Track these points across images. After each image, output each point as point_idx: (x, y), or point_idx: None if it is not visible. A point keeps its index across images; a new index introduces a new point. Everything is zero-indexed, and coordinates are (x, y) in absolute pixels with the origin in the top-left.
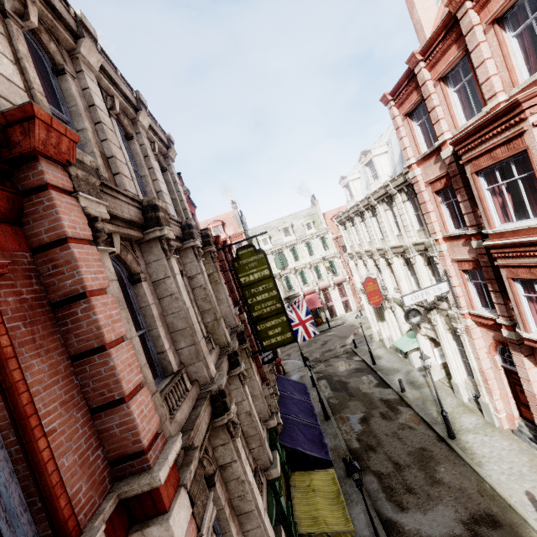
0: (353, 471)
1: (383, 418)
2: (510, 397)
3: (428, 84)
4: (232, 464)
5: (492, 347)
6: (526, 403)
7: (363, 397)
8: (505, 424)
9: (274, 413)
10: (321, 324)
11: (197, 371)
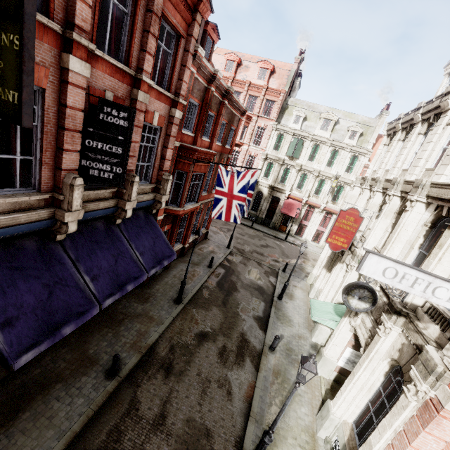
0: None
1: (220, 353)
2: None
3: None
4: None
5: None
6: None
7: (231, 315)
8: None
9: None
10: (282, 232)
11: None
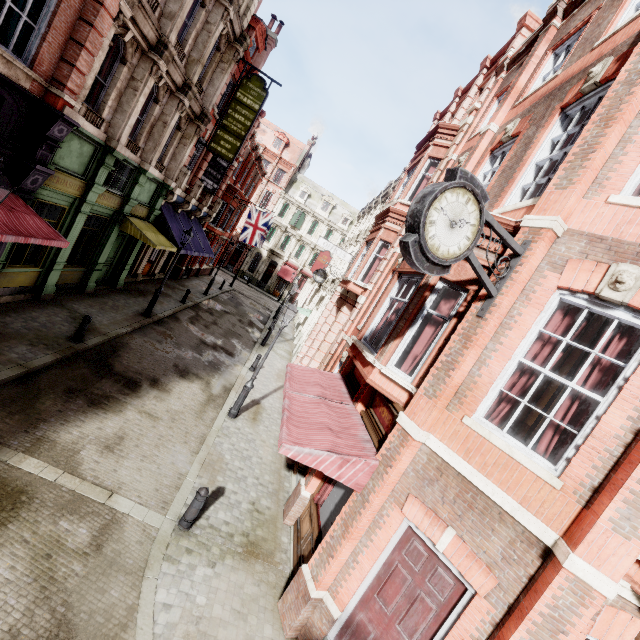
0: (187, 233)
1: (239, 320)
2: None
3: (448, 114)
4: (139, 82)
5: None
6: None
7: (242, 313)
8: (297, 362)
9: (177, 185)
10: (276, 297)
11: (165, 25)
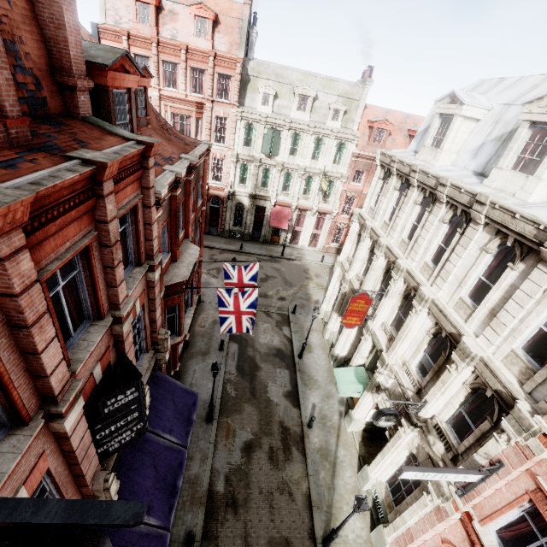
0: None
1: (270, 458)
2: None
3: None
4: None
5: None
6: None
7: (265, 406)
8: None
9: None
10: (276, 244)
11: None
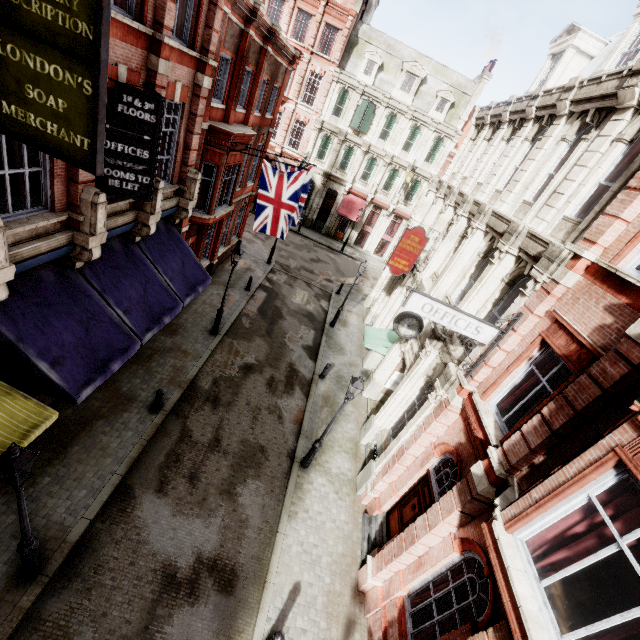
0: None
1: (268, 384)
2: (399, 495)
3: None
4: None
5: (444, 448)
6: (405, 517)
7: (278, 346)
8: (367, 501)
9: None
10: (339, 240)
11: None
